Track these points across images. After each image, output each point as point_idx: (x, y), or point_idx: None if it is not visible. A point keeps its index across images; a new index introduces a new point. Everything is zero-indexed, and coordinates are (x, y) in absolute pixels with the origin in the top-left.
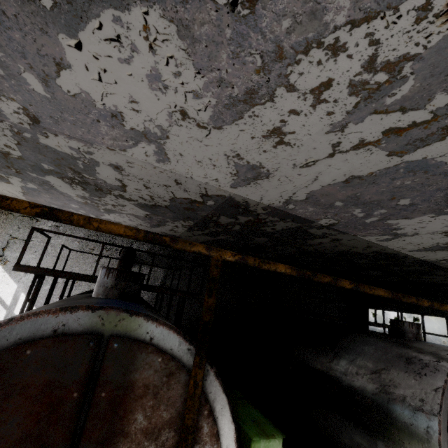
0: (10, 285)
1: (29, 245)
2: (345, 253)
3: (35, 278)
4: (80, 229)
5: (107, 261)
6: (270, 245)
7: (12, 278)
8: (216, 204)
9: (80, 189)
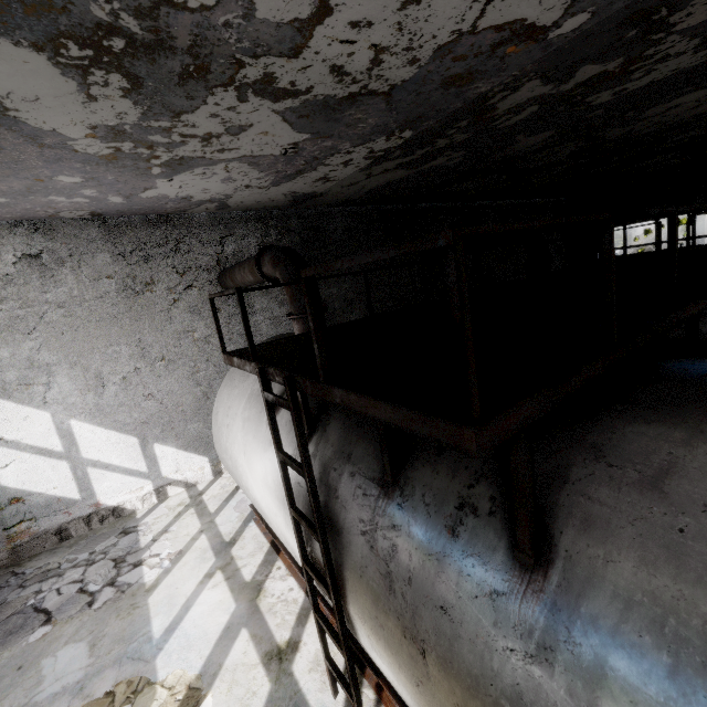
0: (33, 417)
1: (2, 324)
2: (685, 121)
3: (295, 411)
4: (91, 246)
5: (195, 297)
6: (533, 150)
7: (24, 404)
8: (581, 28)
9: (114, 92)
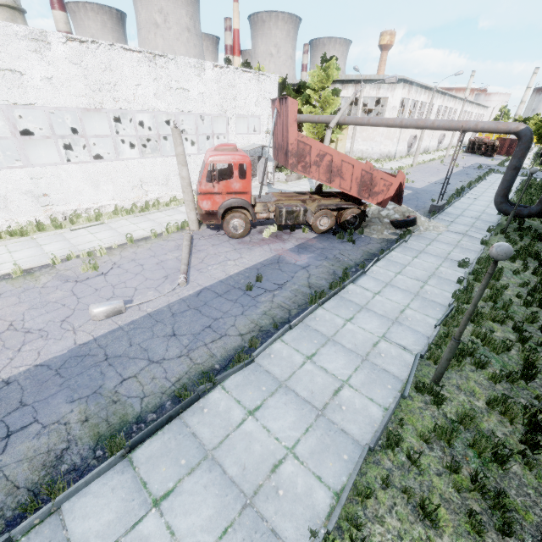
0: None
1: None
2: None
3: None
4: None
5: None
6: None
7: None
8: None
9: None
